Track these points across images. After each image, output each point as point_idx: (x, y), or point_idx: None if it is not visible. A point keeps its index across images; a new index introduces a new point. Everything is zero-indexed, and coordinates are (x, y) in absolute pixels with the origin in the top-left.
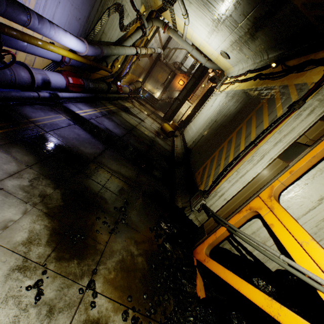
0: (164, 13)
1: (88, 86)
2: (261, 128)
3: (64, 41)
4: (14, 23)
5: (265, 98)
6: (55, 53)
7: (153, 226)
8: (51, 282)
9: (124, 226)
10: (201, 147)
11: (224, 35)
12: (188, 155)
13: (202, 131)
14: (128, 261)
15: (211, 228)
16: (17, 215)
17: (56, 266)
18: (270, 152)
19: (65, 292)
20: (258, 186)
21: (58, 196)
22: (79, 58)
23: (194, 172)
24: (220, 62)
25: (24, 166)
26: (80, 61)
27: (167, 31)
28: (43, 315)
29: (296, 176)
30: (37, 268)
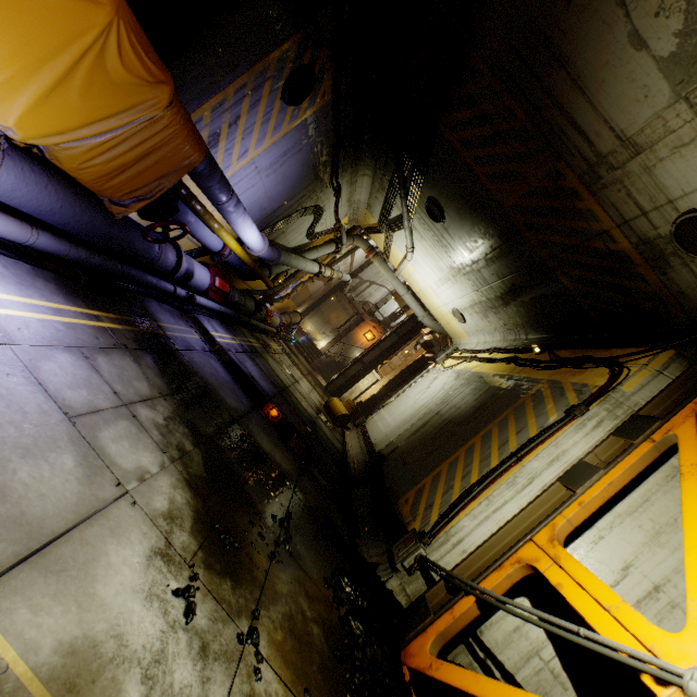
0: (374, 235)
1: (232, 298)
2: (526, 436)
3: (245, 232)
4: (208, 197)
5: (528, 393)
6: (217, 241)
7: (329, 577)
8: (202, 600)
9: (288, 555)
10: (409, 454)
11: (464, 290)
12: (379, 466)
13: (409, 427)
14: (300, 624)
15: (439, 604)
16: (154, 466)
17: (206, 576)
18: (542, 474)
19: (219, 629)
20: (528, 525)
21: (200, 459)
22: (246, 256)
23: (396, 498)
24: (449, 323)
25: (157, 392)
26: (244, 260)
27: (373, 257)
28: (196, 652)
29: (589, 512)
30: (182, 565)
